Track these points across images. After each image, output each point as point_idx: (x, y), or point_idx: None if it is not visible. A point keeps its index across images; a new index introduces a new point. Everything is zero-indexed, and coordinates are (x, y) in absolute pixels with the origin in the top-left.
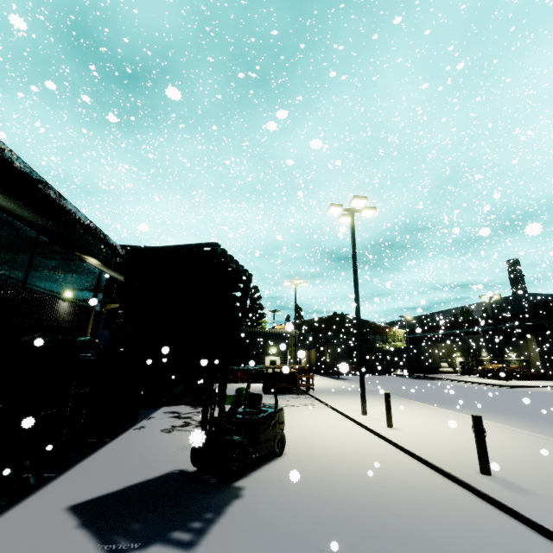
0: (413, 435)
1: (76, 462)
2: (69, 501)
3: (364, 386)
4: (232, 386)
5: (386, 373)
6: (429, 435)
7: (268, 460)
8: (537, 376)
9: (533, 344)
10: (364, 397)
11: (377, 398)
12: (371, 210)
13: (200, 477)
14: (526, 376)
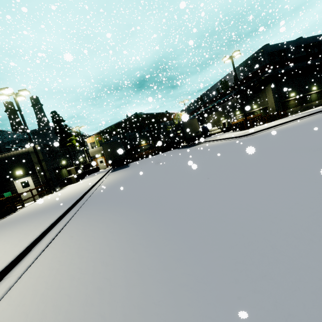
0: None
1: None
2: None
3: None
4: None
5: (175, 147)
6: None
7: None
8: (271, 118)
9: (269, 92)
10: None
11: None
12: None
13: None
14: (264, 120)
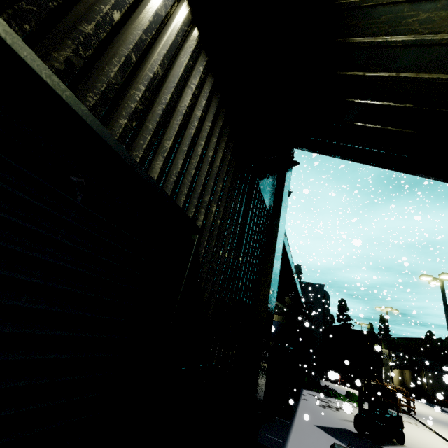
0: None
1: (296, 407)
2: (312, 422)
3: None
4: (336, 386)
5: None
6: None
7: (395, 443)
8: None
9: None
10: None
11: None
12: None
13: (361, 436)
14: None
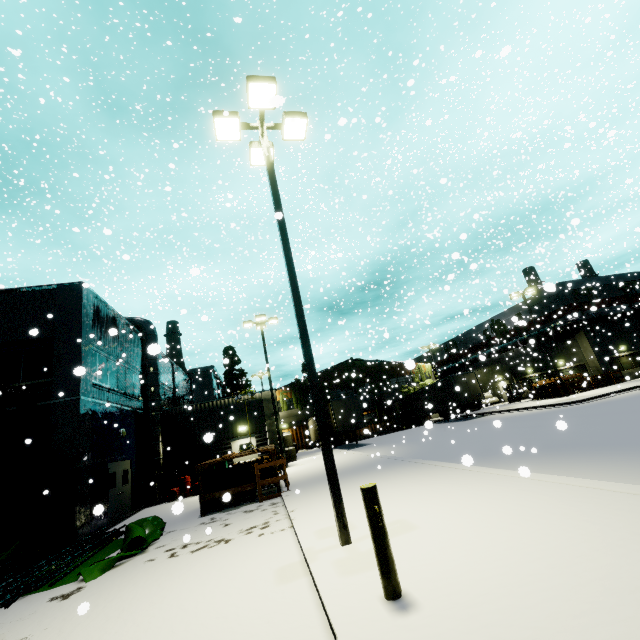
0: (463, 639)
1: None
2: None
3: (334, 472)
4: (166, 508)
5: (420, 423)
6: (515, 619)
7: None
8: (600, 381)
9: (584, 343)
10: (337, 498)
11: (393, 475)
12: (298, 117)
13: None
14: (588, 384)
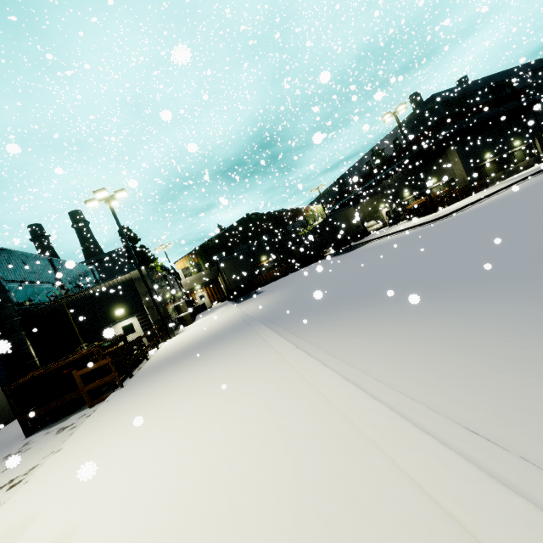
0: None
1: None
2: None
3: None
4: None
5: (317, 259)
6: None
7: None
8: (466, 192)
9: (454, 156)
10: None
11: (214, 360)
12: None
13: None
14: (455, 197)
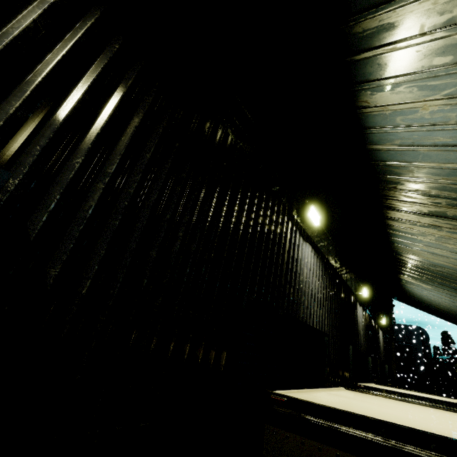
0: None
1: None
2: None
3: None
4: None
5: None
6: None
7: None
8: None
9: None
10: None
11: None
12: None
13: None
14: None
